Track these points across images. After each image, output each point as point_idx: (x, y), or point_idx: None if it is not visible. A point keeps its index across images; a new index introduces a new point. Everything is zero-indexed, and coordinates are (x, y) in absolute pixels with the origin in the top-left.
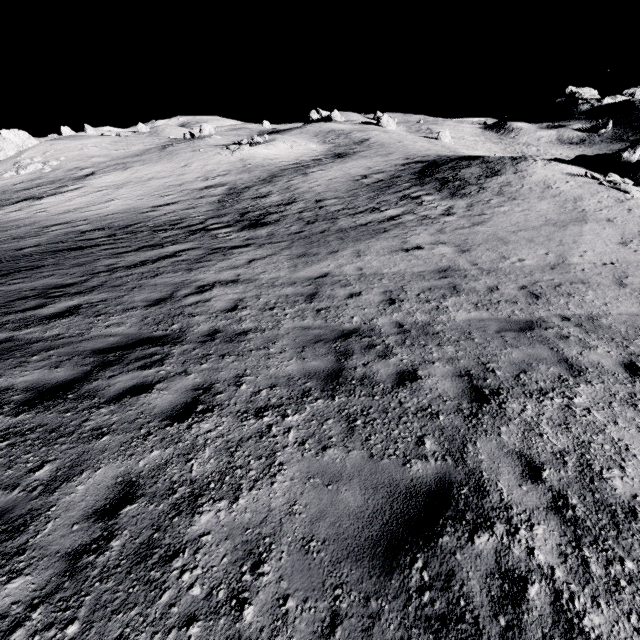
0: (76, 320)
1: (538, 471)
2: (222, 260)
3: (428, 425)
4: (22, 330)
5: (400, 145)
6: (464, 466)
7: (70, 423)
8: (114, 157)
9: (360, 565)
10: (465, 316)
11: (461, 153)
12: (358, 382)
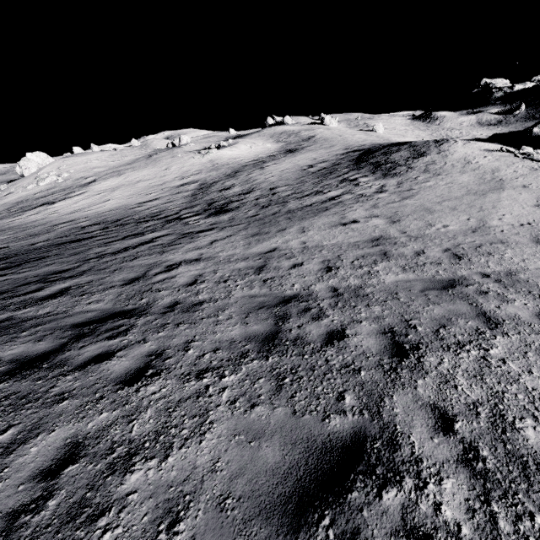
0: (64, 300)
1: (450, 423)
2: (189, 243)
3: (350, 381)
4: (21, 310)
5: (341, 138)
6: (379, 420)
7: (39, 390)
8: (111, 167)
9: (269, 523)
10: (393, 278)
11: (393, 141)
12: (291, 343)
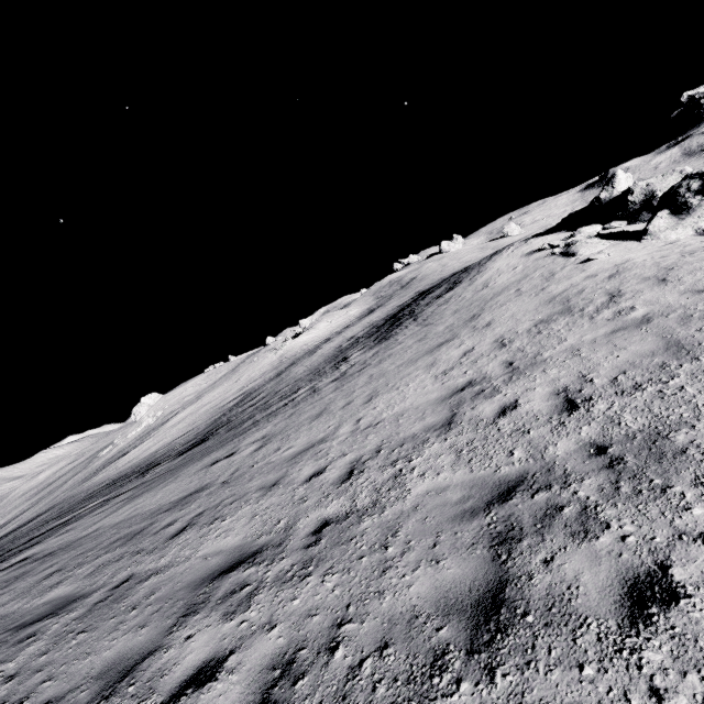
0: None
1: None
2: (78, 521)
3: None
4: None
5: (439, 271)
6: None
7: None
8: (200, 391)
9: None
10: (52, 595)
11: None
12: None
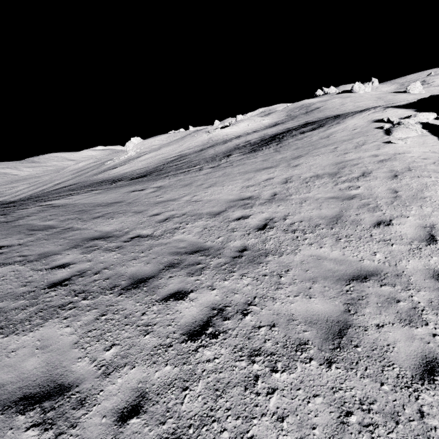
0: None
1: None
2: (76, 195)
3: None
4: None
5: (335, 108)
6: None
7: None
8: (162, 144)
9: None
10: (47, 223)
11: None
12: None
